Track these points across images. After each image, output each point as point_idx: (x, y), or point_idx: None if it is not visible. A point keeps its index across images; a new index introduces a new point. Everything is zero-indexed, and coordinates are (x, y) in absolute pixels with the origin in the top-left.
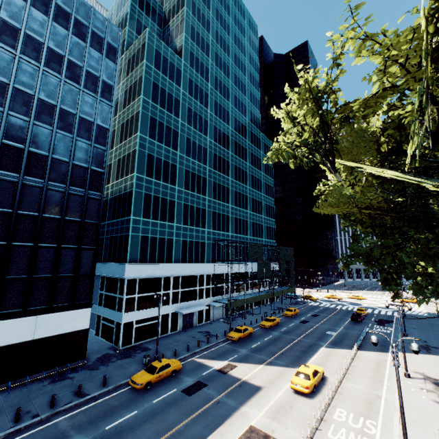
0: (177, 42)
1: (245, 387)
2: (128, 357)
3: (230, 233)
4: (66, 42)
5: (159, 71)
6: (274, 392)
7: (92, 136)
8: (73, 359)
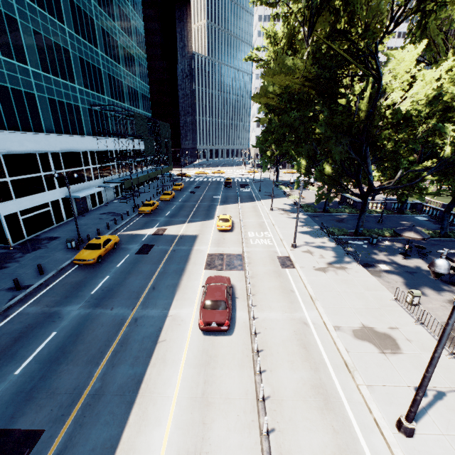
0: None
1: (186, 238)
2: (37, 249)
3: (106, 97)
4: None
5: None
6: (207, 235)
7: None
8: None
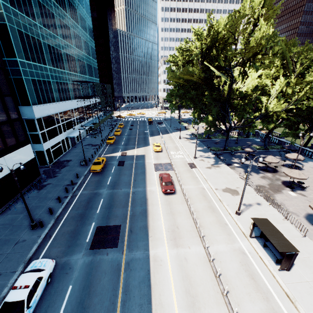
0: None
1: (139, 156)
2: (64, 166)
3: (78, 74)
4: None
5: None
6: (150, 154)
7: None
8: (34, 177)
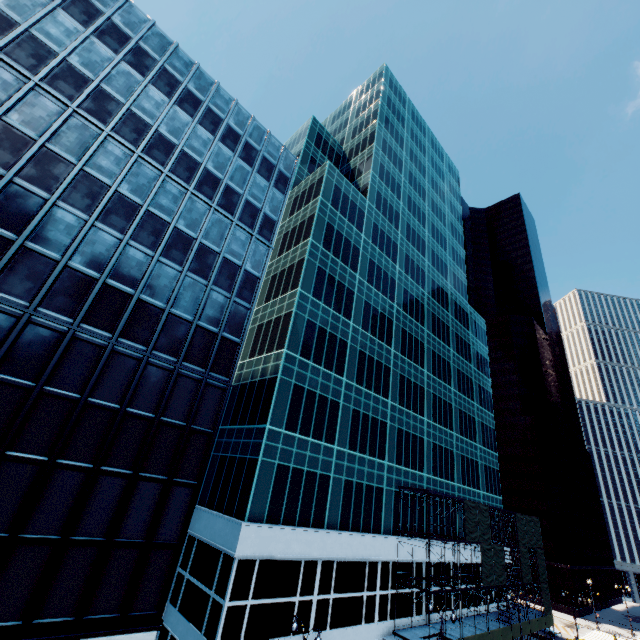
0: (360, 180)
1: None
2: None
3: (424, 473)
4: (228, 165)
5: (336, 210)
6: None
7: (234, 286)
8: None
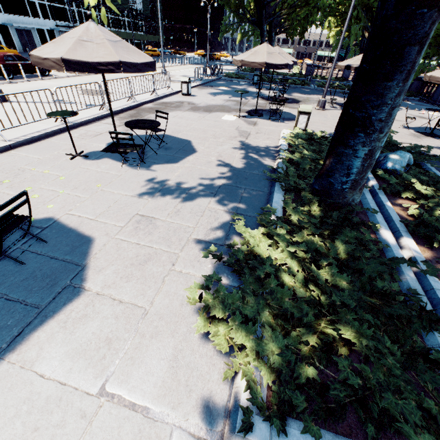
0: None
1: None
2: None
3: None
4: None
5: None
6: None
7: None
8: None
